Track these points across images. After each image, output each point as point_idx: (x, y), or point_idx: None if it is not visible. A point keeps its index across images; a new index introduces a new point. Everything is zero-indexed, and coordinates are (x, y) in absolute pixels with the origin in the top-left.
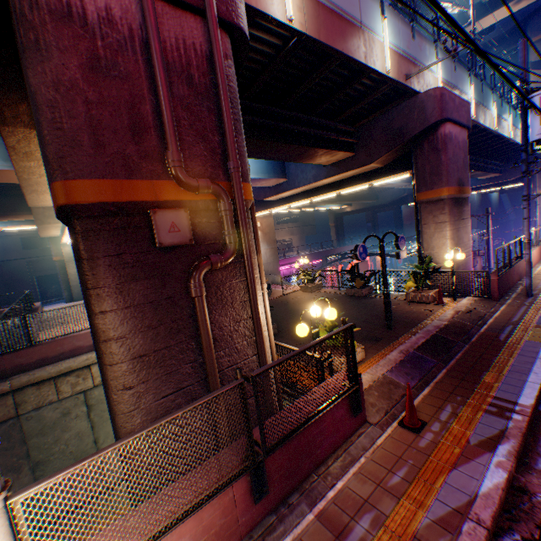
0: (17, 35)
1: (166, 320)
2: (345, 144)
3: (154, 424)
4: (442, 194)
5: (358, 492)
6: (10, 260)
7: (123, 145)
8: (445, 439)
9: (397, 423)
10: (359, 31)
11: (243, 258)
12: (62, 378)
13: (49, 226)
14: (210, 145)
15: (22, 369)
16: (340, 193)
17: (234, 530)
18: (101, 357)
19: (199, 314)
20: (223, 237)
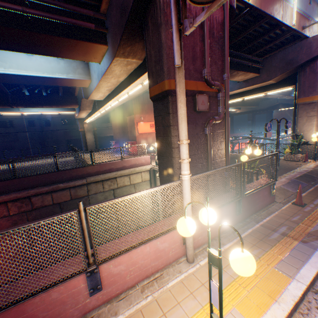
0: (153, 18)
1: (194, 143)
2: (254, 69)
3: (218, 169)
4: (314, 99)
5: (277, 221)
6: (56, 130)
7: (189, 65)
8: (317, 209)
9: (291, 203)
10: (280, 2)
11: (225, 120)
12: (105, 181)
13: (84, 112)
14: (216, 66)
15: (90, 175)
16: (244, 98)
17: (228, 223)
18: (171, 155)
19: (208, 142)
20: (218, 109)
